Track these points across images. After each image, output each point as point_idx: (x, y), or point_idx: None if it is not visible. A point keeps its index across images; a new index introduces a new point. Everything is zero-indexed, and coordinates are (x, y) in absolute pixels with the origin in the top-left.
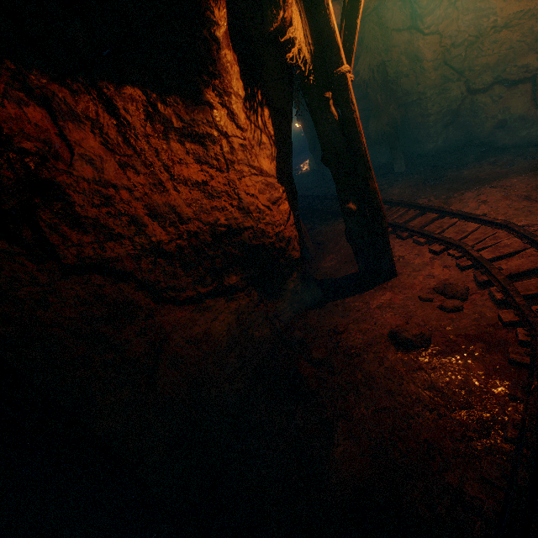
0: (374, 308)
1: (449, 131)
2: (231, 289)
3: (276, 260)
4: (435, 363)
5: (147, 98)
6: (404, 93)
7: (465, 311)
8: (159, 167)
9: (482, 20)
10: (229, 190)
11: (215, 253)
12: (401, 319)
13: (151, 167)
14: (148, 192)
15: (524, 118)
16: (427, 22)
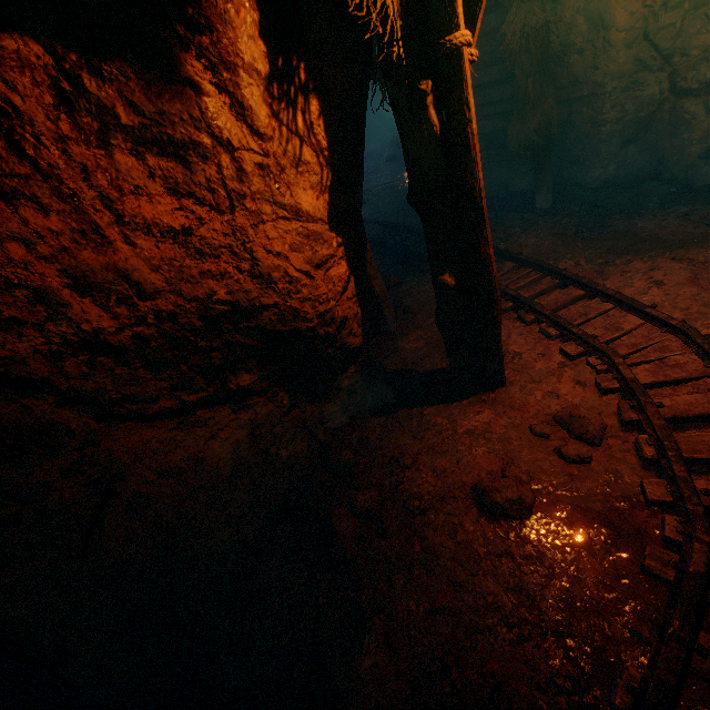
0: (462, 434)
1: (629, 152)
2: (242, 393)
3: (319, 351)
4: (532, 549)
5: (57, 62)
6: (572, 81)
7: (593, 464)
8: (91, 200)
9: None
10: (235, 244)
11: (210, 344)
12: (496, 462)
13: (74, 200)
14: (69, 246)
15: None
16: None
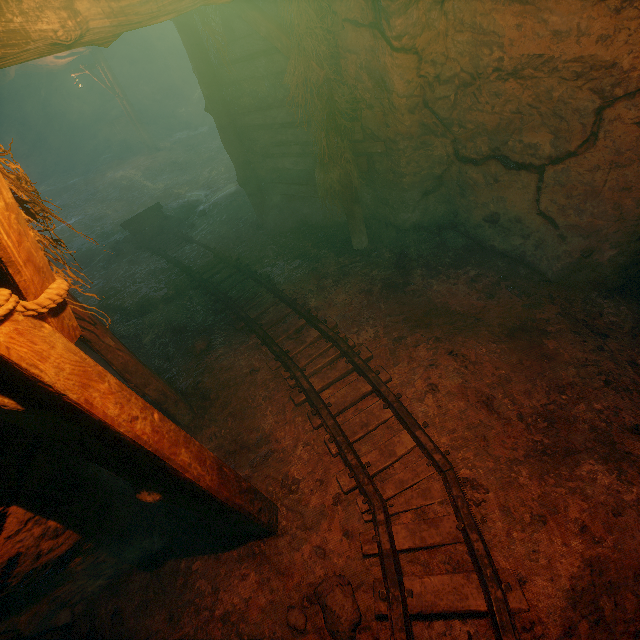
0: (218, 619)
1: (430, 201)
2: None
3: None
4: None
5: None
6: (369, 133)
7: None
8: None
9: (482, 50)
10: None
11: None
12: None
13: None
14: None
15: (521, 220)
16: (396, 26)
